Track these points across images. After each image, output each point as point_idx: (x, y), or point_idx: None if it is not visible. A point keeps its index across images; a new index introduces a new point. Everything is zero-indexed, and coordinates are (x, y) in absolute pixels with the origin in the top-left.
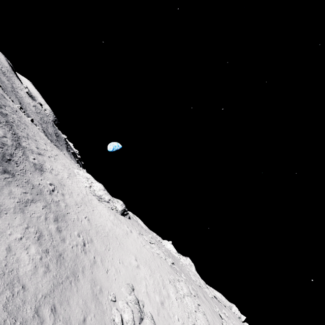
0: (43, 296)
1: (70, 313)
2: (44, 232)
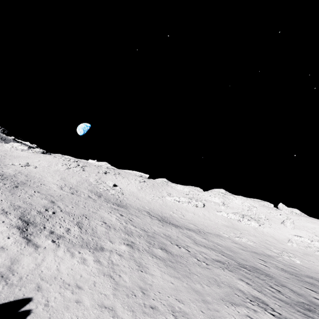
0: None
1: None
2: None
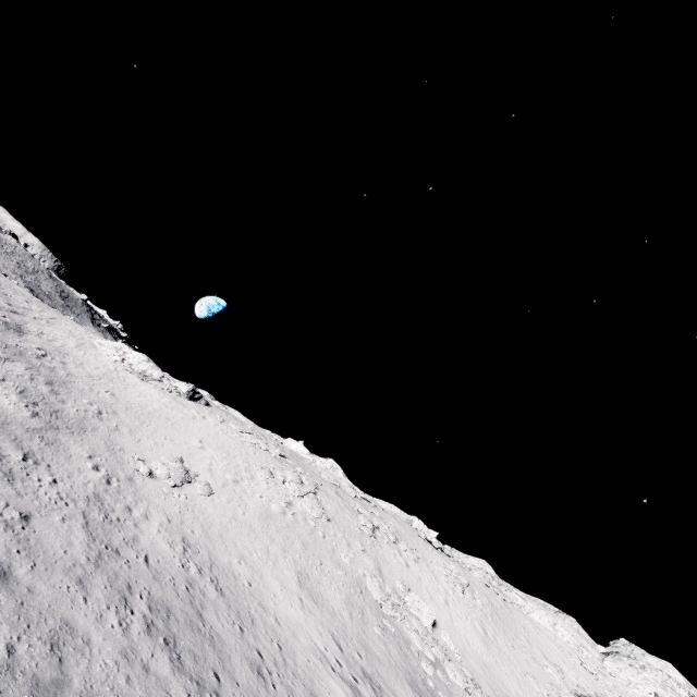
0: (32, 428)
1: (70, 447)
2: (30, 389)
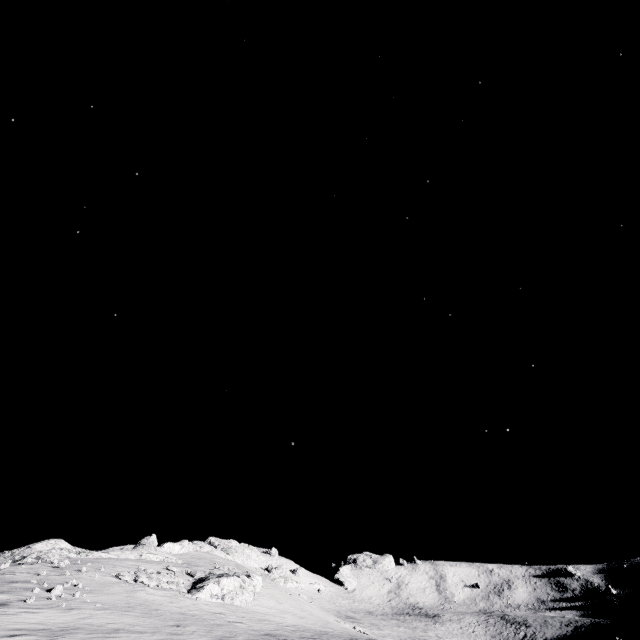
0: None
1: None
2: None
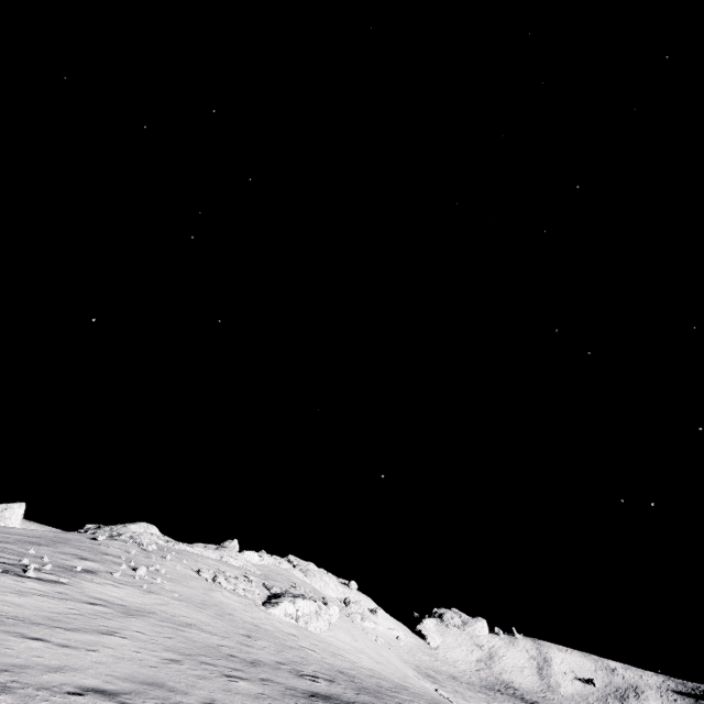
0: None
1: None
2: None
